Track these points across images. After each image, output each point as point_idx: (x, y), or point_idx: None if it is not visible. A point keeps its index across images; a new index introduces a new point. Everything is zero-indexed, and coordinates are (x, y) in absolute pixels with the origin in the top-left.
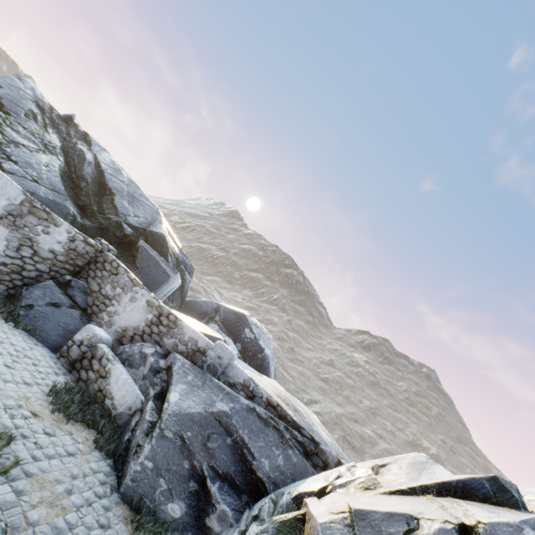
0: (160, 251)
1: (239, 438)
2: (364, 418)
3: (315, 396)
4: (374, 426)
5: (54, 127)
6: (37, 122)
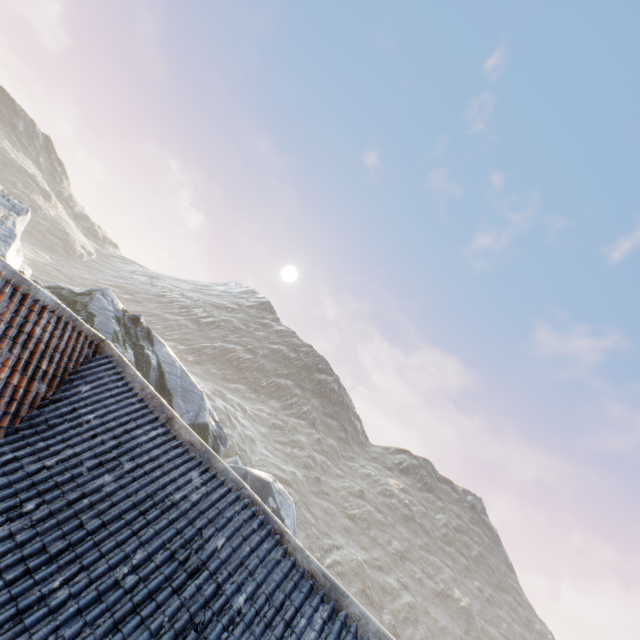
0: (203, 436)
1: None
2: (391, 564)
3: (338, 540)
4: (401, 574)
5: (127, 333)
6: (119, 342)
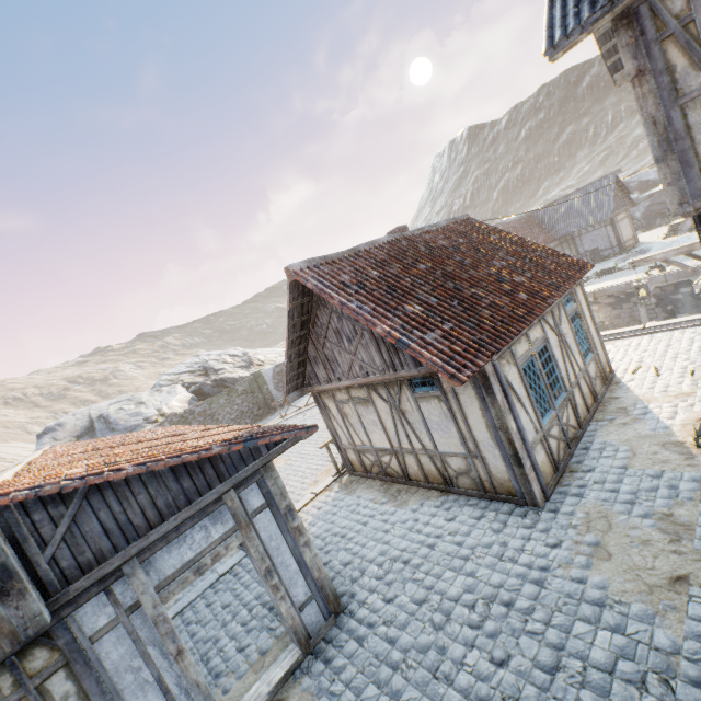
0: None
1: (658, 203)
2: None
3: None
4: None
5: None
6: None
